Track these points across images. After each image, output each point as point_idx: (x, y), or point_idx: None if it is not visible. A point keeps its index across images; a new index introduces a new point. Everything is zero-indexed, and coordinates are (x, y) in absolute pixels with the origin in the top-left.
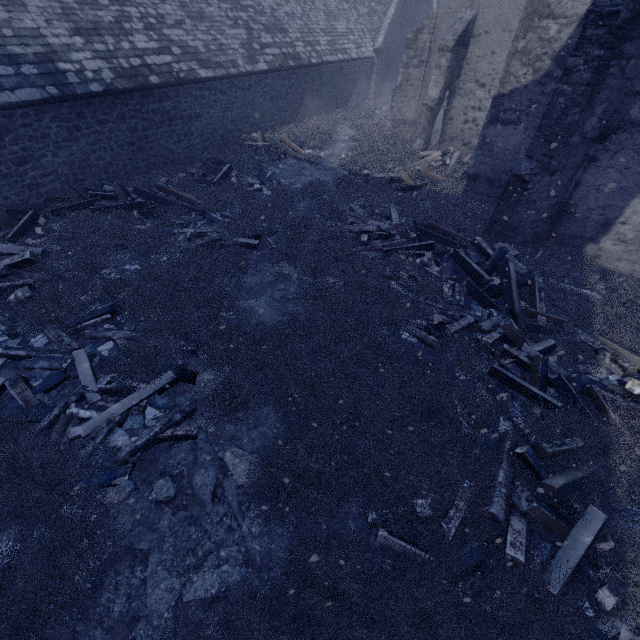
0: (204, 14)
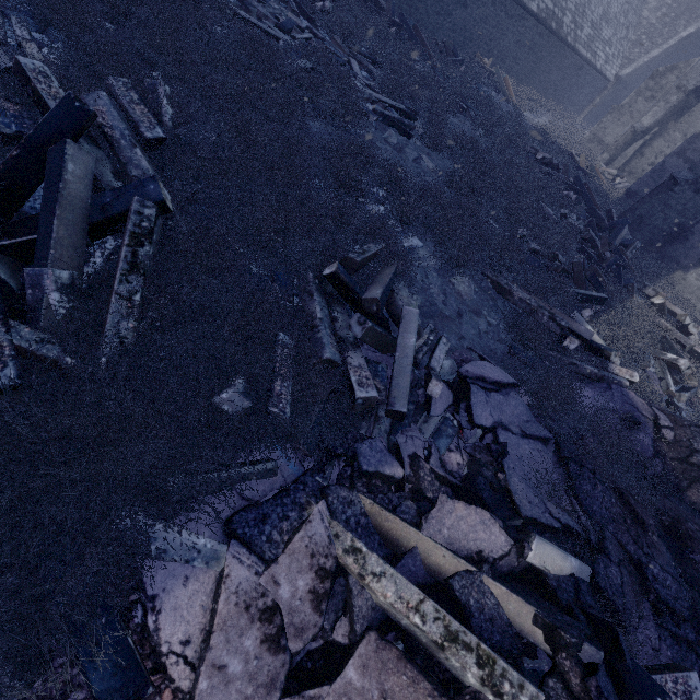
0: None
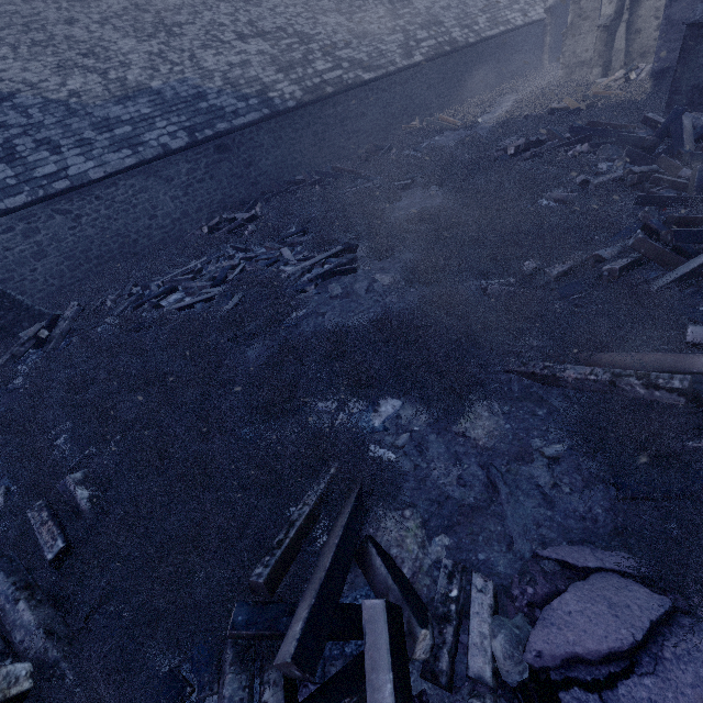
0: (367, 32)
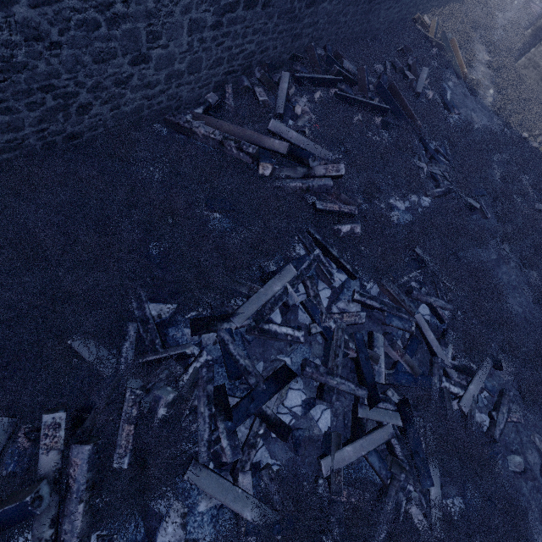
0: None
